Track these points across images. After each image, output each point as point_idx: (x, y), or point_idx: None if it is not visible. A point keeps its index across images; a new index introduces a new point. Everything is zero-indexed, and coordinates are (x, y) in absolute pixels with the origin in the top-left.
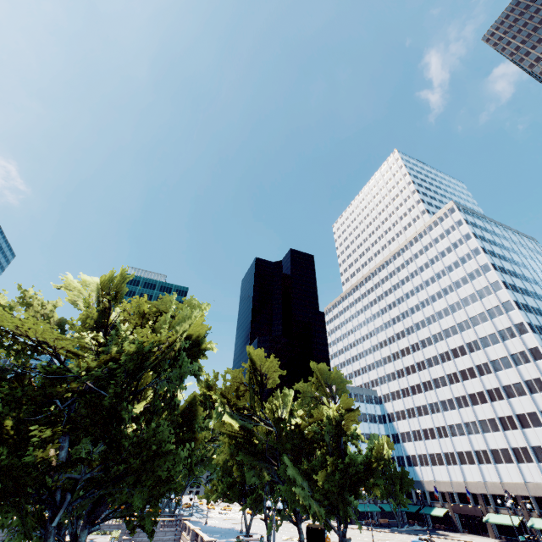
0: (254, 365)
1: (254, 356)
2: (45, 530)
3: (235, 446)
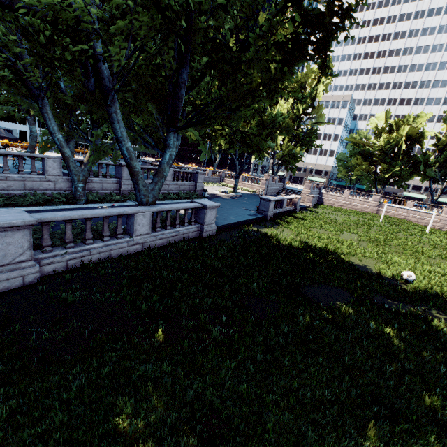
0: None
1: None
2: None
3: None
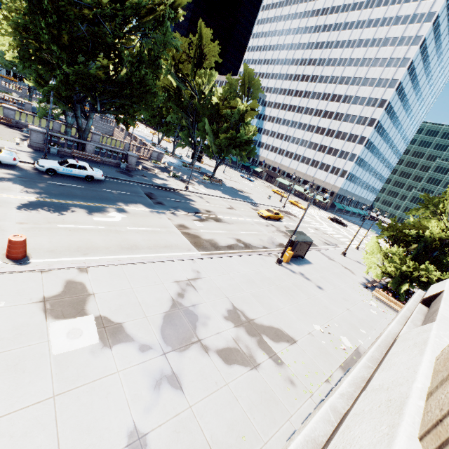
0: (200, 41)
1: (203, 32)
2: (74, 105)
3: (167, 96)
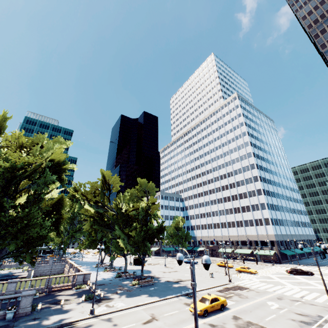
0: (105, 179)
1: (105, 174)
2: None
3: (93, 222)
